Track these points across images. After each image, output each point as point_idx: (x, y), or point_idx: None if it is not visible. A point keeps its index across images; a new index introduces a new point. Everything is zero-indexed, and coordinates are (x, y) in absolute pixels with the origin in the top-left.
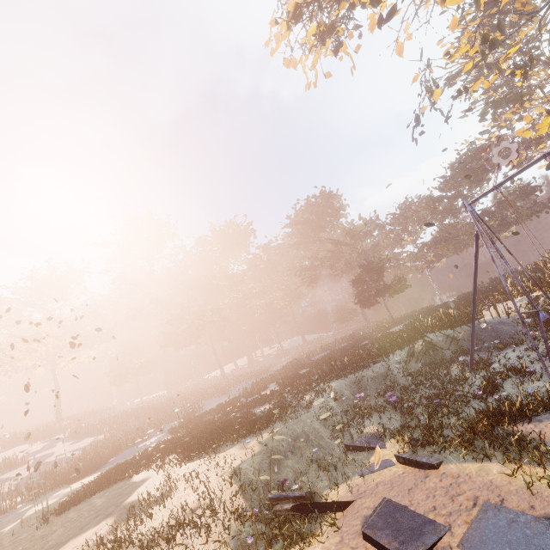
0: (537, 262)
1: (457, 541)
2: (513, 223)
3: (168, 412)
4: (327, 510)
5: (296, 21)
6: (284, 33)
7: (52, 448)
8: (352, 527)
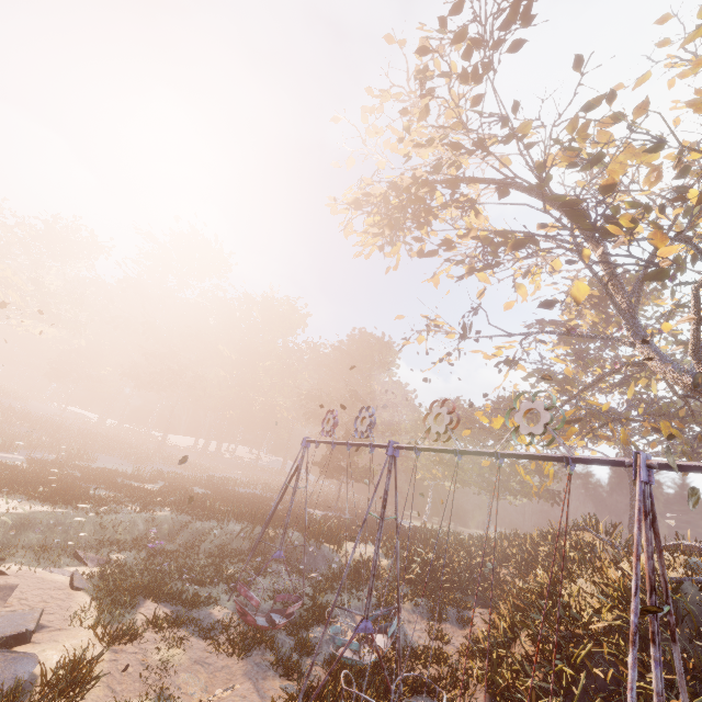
0: (452, 536)
1: None
2: (520, 492)
3: (63, 442)
4: None
5: (355, 208)
6: (341, 209)
7: None
8: None
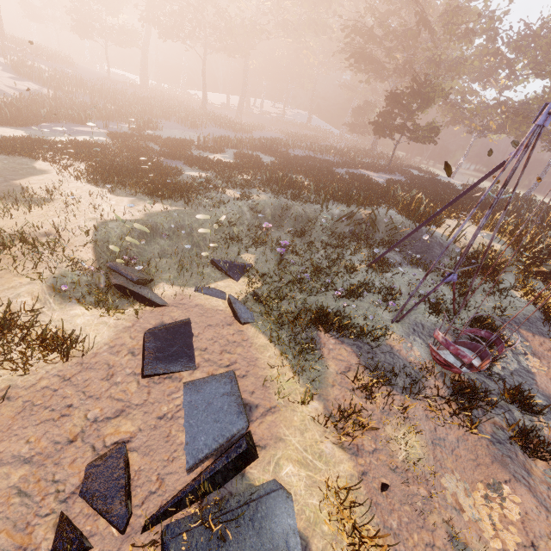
0: None
1: (188, 380)
2: None
3: (125, 109)
4: (142, 301)
5: None
6: None
7: None
8: (147, 323)
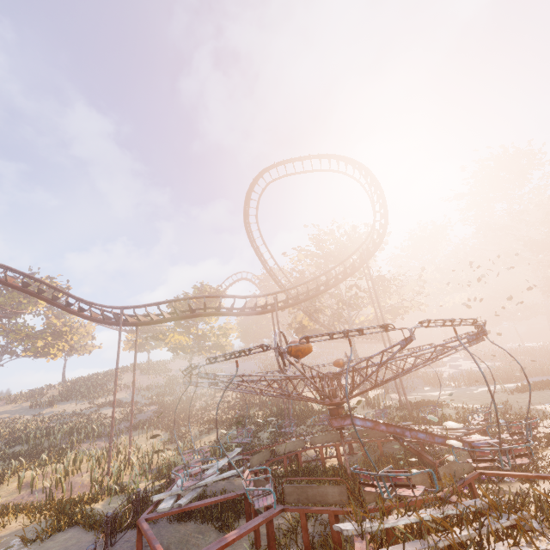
0: None
1: None
2: None
3: None
4: None
5: None
6: None
7: (456, 362)
8: None
